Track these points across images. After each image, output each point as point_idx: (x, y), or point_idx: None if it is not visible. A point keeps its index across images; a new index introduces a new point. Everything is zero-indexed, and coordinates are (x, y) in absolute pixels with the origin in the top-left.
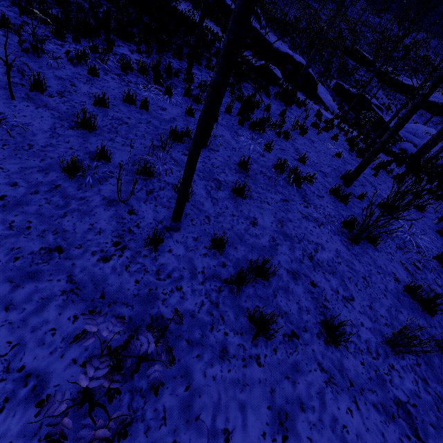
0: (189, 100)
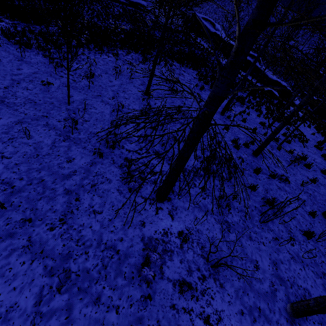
0: (253, 110)
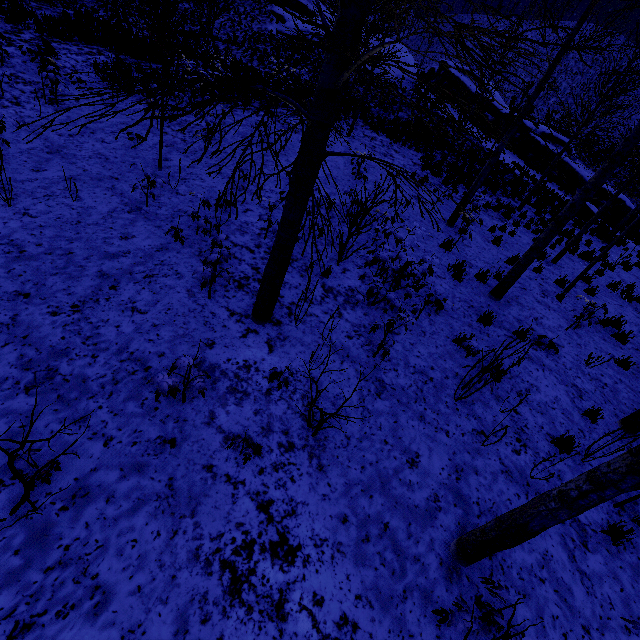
0: (528, 231)
